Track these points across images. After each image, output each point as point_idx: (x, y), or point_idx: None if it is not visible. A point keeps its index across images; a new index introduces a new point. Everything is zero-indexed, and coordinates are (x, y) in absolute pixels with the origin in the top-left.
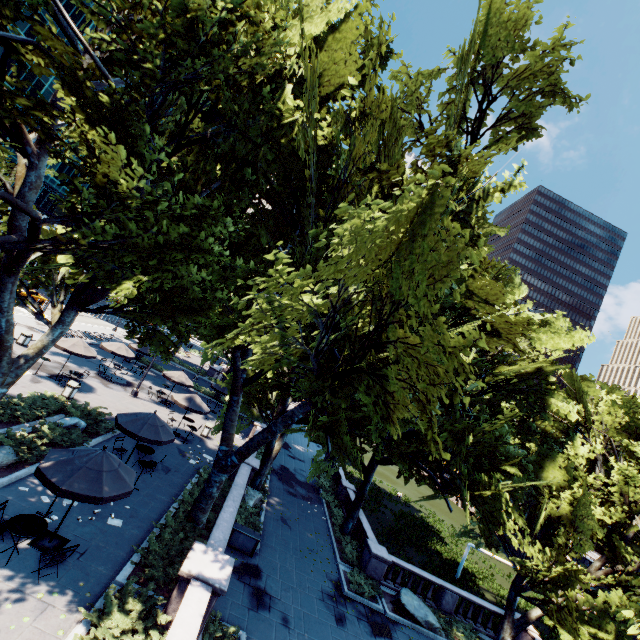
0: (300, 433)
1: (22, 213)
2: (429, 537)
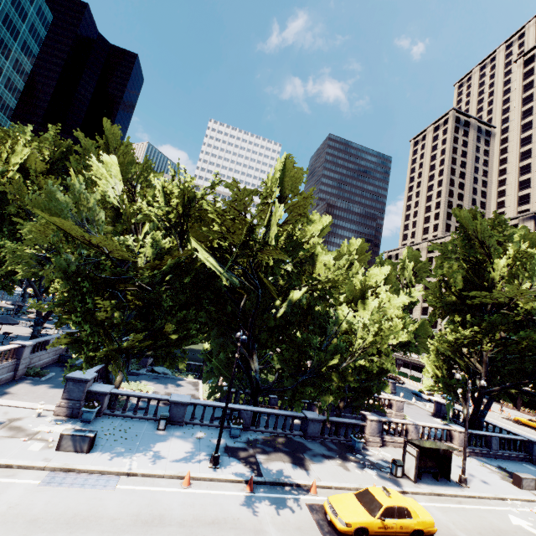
0: None
1: None
2: None
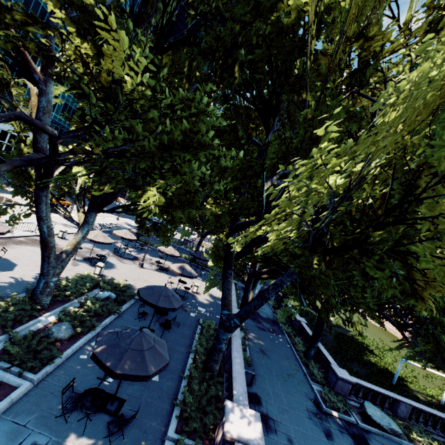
0: None
1: (41, 136)
2: (362, 351)
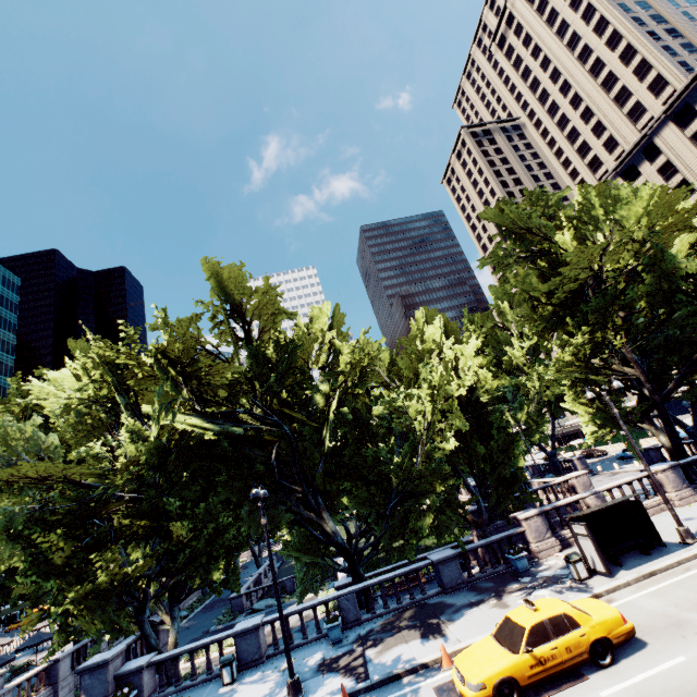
0: None
1: None
2: None
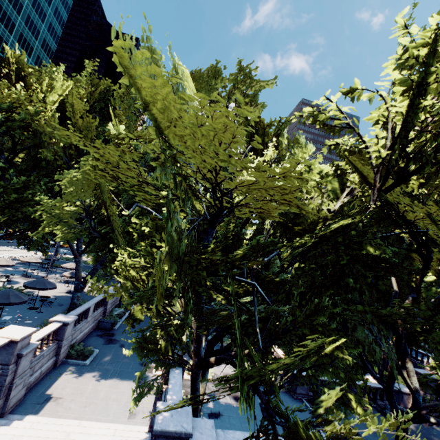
0: None
1: None
2: None
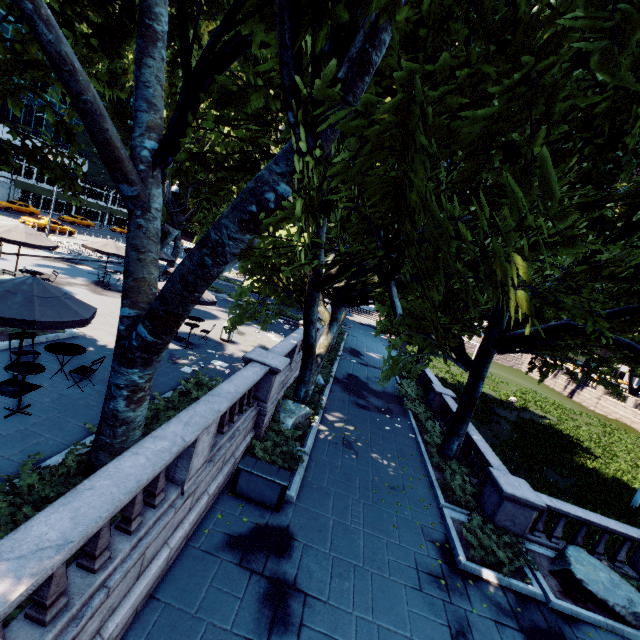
0: (375, 341)
1: None
2: (569, 450)
